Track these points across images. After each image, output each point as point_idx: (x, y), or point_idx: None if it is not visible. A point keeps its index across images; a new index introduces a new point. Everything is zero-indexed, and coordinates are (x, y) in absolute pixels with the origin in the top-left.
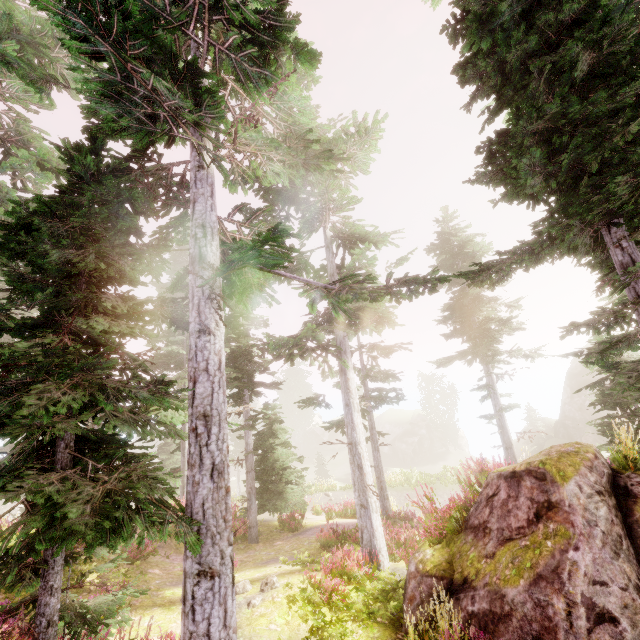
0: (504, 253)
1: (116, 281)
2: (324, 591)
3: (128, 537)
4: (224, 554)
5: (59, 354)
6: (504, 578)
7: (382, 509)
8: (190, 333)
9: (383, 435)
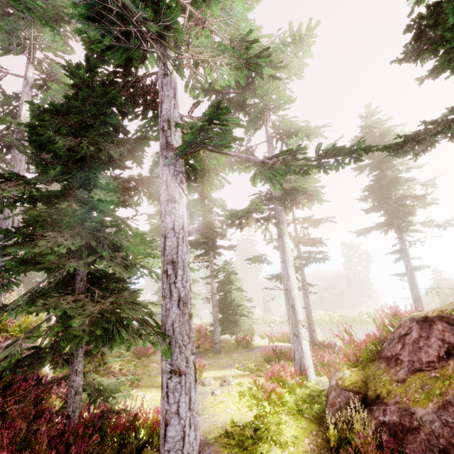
0: (430, 123)
1: (110, 166)
2: (265, 391)
3: (121, 342)
4: (188, 360)
5: (69, 215)
6: (413, 400)
7: (310, 338)
8: (161, 202)
9: (312, 286)
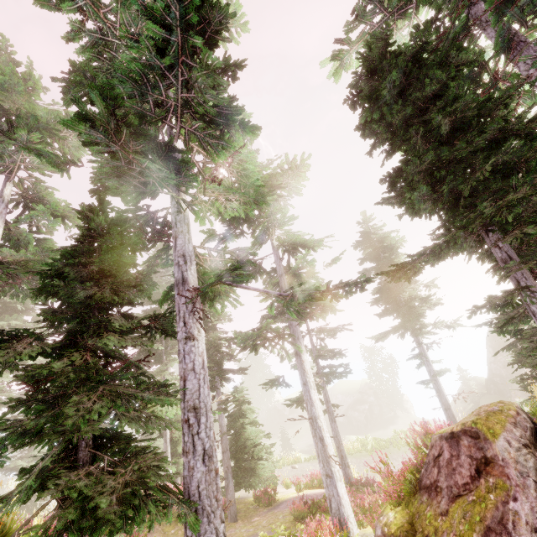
0: (413, 255)
1: (119, 304)
2: None
3: (140, 522)
4: (218, 531)
5: (83, 369)
6: (459, 533)
7: (345, 477)
8: (178, 340)
9: (337, 407)
